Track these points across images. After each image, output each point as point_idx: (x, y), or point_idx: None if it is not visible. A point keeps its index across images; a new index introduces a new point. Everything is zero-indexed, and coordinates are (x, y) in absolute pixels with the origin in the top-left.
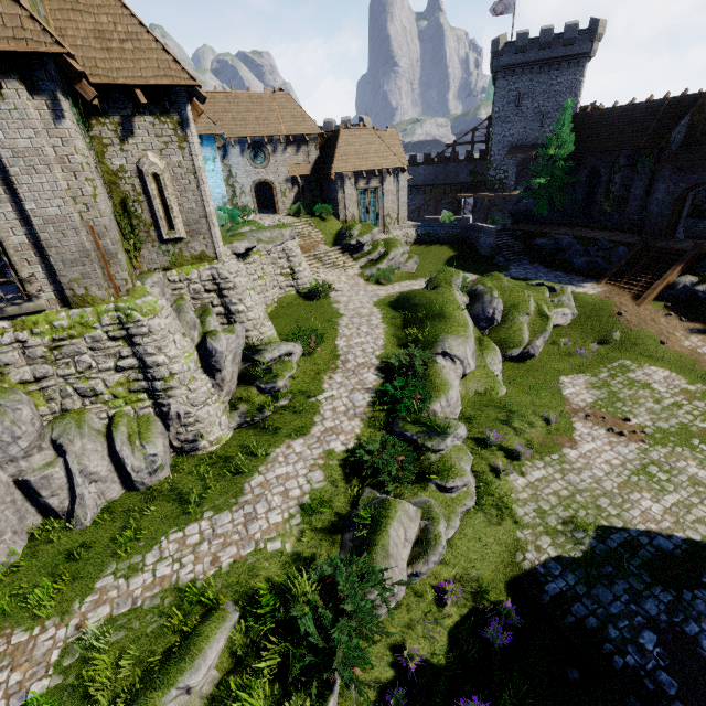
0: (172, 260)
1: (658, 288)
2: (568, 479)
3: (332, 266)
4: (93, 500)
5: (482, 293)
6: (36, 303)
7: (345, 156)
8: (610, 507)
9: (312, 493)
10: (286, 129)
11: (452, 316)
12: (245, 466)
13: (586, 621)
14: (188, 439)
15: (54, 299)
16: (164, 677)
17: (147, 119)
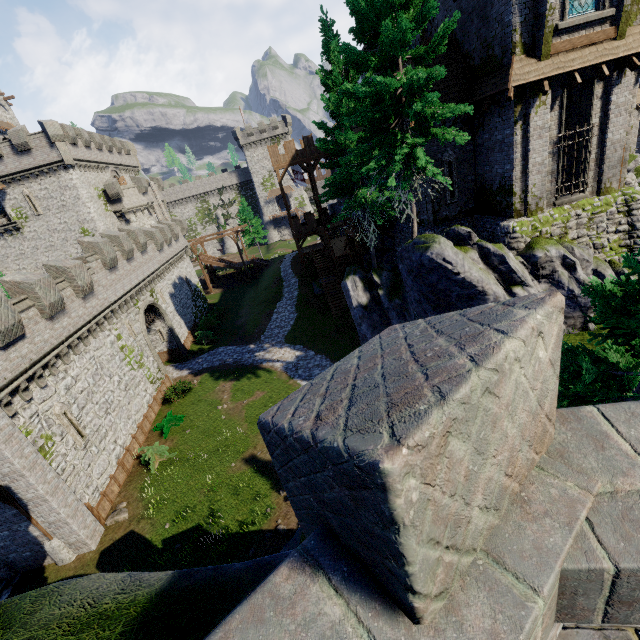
0: None
1: None
2: None
3: None
4: None
5: None
6: (585, 194)
7: None
8: None
9: None
10: None
11: None
12: None
13: None
14: None
15: (590, 192)
16: None
17: None
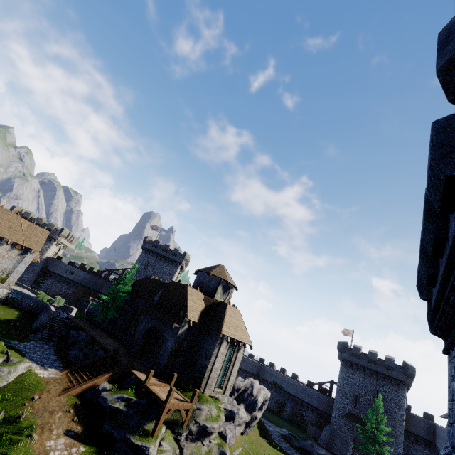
0: None
1: (83, 385)
2: None
3: None
4: None
5: None
6: None
7: None
8: None
9: None
10: None
11: None
12: None
13: None
14: None
15: None
16: None
17: None
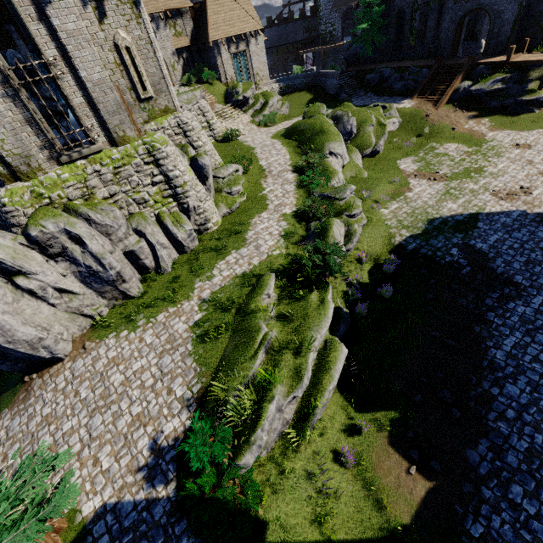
0: (149, 115)
1: (448, 94)
2: (410, 205)
3: (230, 119)
4: (167, 259)
5: (341, 117)
6: (98, 145)
7: (216, 24)
8: (433, 211)
9: (285, 230)
10: (162, 5)
11: (329, 130)
12: (240, 230)
13: (427, 253)
14: (201, 223)
15: (106, 142)
16: (257, 294)
17: (112, 2)
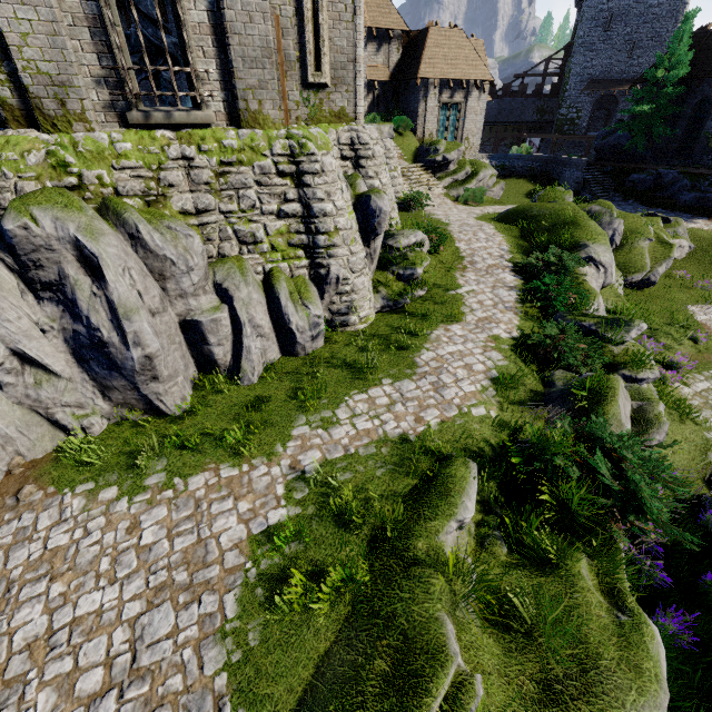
0: (310, 114)
1: None
2: None
3: (416, 183)
4: (257, 357)
5: (598, 215)
6: (205, 113)
7: (433, 59)
8: None
9: (498, 370)
10: (370, 20)
11: (588, 224)
12: (406, 343)
13: None
14: (340, 311)
15: (222, 113)
16: (434, 510)
17: None
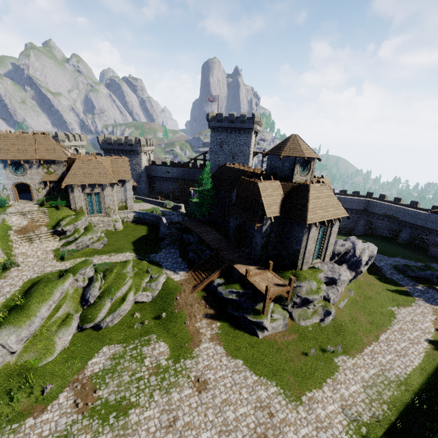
0: None
1: (203, 284)
2: None
3: (38, 244)
4: None
5: (93, 281)
6: None
7: (75, 175)
8: None
9: None
10: (39, 156)
11: (29, 308)
12: None
13: None
14: None
15: None
16: None
17: None
